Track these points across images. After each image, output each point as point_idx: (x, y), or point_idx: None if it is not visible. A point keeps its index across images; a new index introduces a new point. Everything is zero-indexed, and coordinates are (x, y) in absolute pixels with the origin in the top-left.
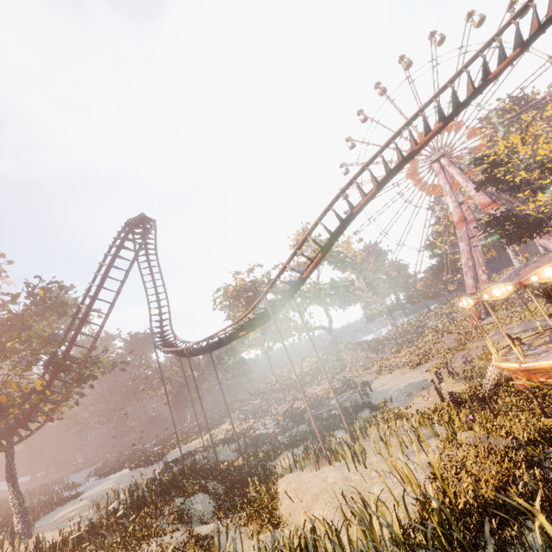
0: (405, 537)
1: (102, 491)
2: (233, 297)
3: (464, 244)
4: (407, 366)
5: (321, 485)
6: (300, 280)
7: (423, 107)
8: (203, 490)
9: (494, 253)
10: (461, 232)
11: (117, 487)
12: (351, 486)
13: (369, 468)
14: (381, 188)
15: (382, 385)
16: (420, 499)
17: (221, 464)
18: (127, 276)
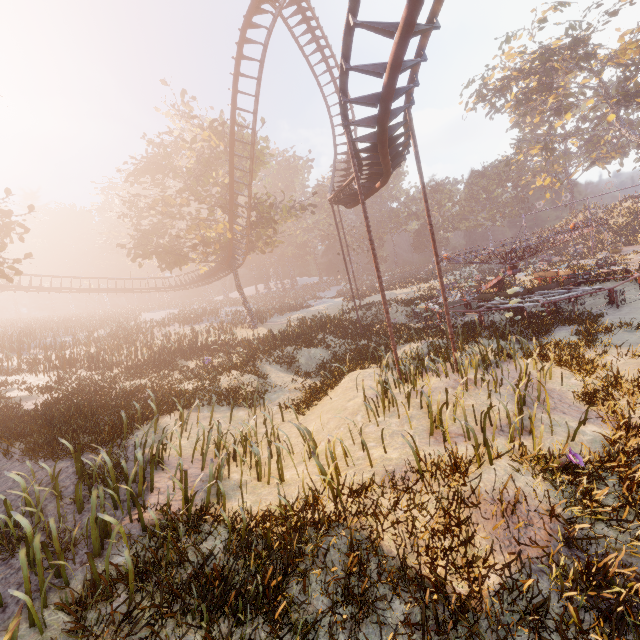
0: (169, 521)
1: (315, 310)
2: (495, 93)
3: None
4: None
5: (342, 402)
6: (381, 92)
7: None
8: (316, 347)
9: None
10: None
11: (320, 312)
12: (306, 428)
13: (380, 418)
14: None
15: None
16: (280, 500)
17: (378, 325)
18: (256, 103)
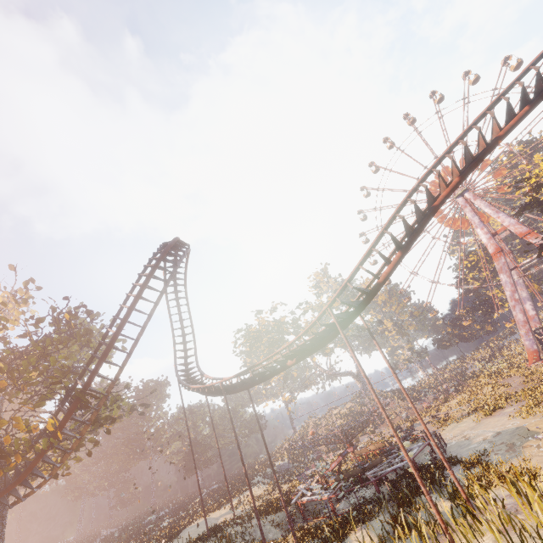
0: None
1: None
2: (255, 338)
3: (506, 276)
4: (479, 412)
5: None
6: (375, 286)
7: (505, 91)
8: None
9: (536, 287)
10: (500, 263)
11: None
12: None
13: None
14: (465, 177)
15: (454, 437)
16: None
17: None
18: (160, 298)
